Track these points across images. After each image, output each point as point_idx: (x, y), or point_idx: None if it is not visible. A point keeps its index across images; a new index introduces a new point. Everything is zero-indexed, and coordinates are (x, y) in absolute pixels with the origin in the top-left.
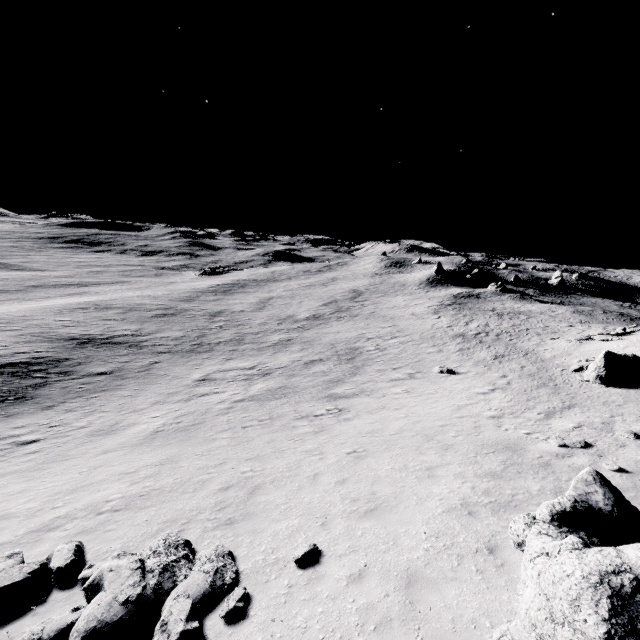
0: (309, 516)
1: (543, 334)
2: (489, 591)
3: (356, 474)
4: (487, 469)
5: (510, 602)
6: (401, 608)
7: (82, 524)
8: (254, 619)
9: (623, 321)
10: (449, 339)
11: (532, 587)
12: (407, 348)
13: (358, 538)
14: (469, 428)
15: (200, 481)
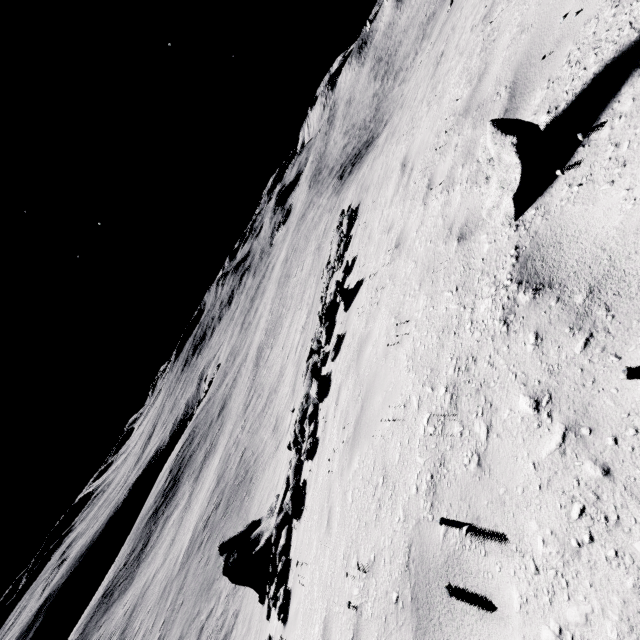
0: None
1: None
2: None
3: None
4: None
5: None
6: None
7: None
8: None
9: None
10: None
11: None
12: None
13: None
14: None
15: None
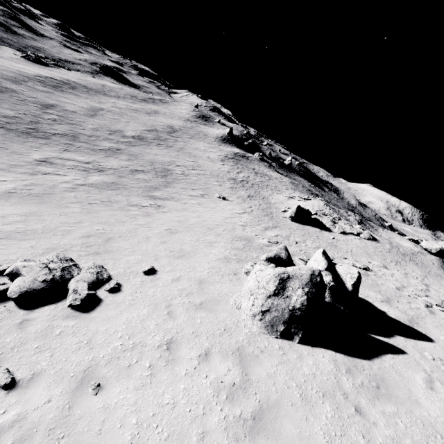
0: (147, 255)
1: (274, 190)
2: (233, 286)
3: (171, 240)
4: (236, 246)
5: (240, 289)
6: (197, 290)
7: None
8: (125, 292)
9: (308, 193)
10: (227, 180)
11: (252, 281)
12: (202, 178)
13: (175, 266)
14: (230, 228)
15: (65, 230)
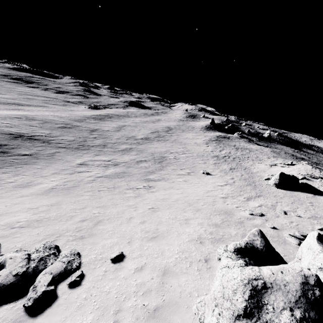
0: (123, 238)
1: (255, 160)
2: (201, 279)
3: (151, 219)
4: (214, 222)
5: (209, 285)
6: (157, 285)
7: (2, 233)
8: (84, 286)
9: (292, 158)
10: (210, 157)
11: (219, 281)
12: (189, 159)
13: (144, 250)
14: (210, 202)
15: (70, 216)
